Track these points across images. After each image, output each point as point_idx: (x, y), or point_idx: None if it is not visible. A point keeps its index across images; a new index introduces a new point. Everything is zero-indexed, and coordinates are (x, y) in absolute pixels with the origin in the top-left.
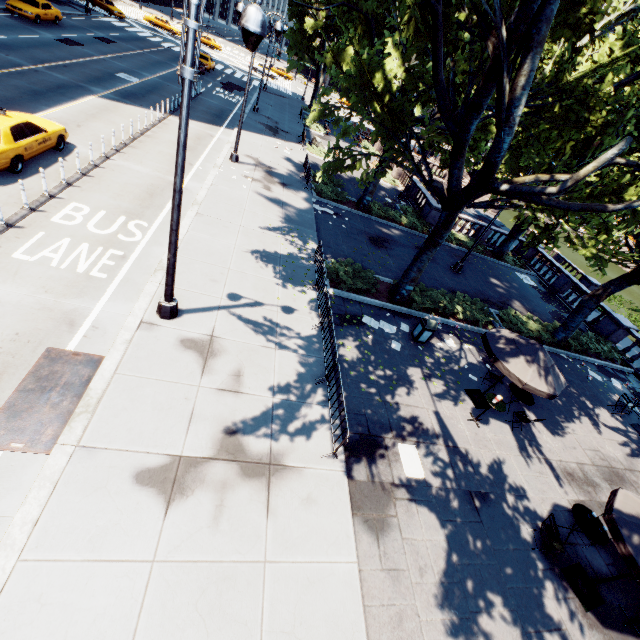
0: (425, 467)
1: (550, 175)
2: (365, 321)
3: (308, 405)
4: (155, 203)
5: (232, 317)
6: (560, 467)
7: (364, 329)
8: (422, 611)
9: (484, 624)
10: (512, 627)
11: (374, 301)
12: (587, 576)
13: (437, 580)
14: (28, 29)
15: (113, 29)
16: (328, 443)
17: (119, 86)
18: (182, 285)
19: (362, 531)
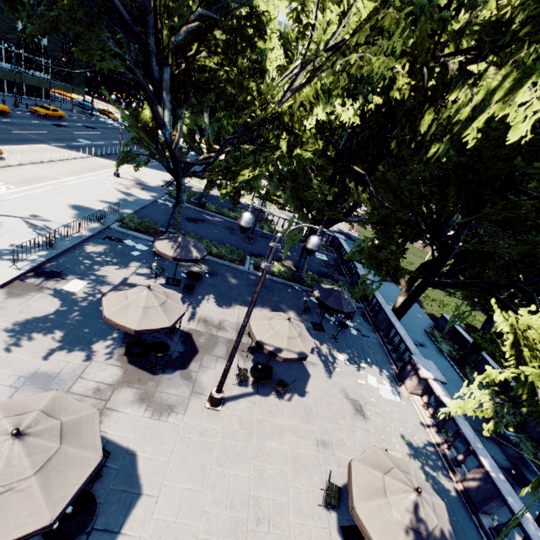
0: (83, 290)
1: (209, 154)
2: (125, 241)
3: (28, 253)
4: (32, 183)
5: (22, 221)
6: (201, 316)
7: (120, 244)
8: (0, 321)
9: (37, 336)
10: (55, 342)
11: (145, 236)
12: (148, 348)
13: (27, 317)
14: (37, 119)
15: (103, 124)
16: (21, 265)
17: (72, 143)
18: (5, 207)
19: (1, 293)
